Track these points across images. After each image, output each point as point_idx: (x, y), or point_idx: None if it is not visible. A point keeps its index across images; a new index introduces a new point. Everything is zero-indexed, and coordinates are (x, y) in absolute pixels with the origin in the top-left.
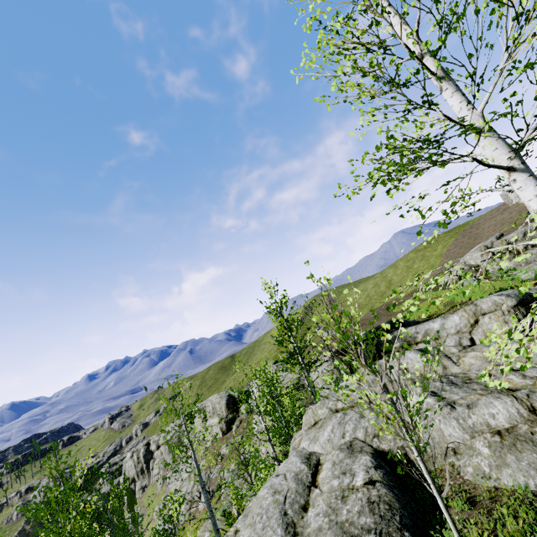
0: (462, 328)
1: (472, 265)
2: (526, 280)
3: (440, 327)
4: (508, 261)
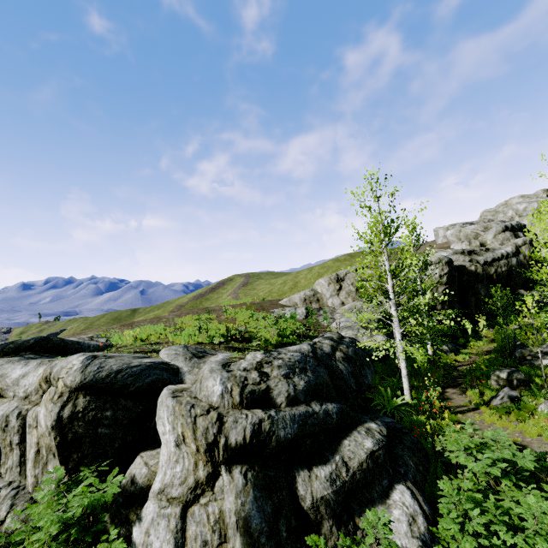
0: (34, 393)
1: (318, 292)
2: (284, 335)
3: (16, 379)
4: (352, 301)
